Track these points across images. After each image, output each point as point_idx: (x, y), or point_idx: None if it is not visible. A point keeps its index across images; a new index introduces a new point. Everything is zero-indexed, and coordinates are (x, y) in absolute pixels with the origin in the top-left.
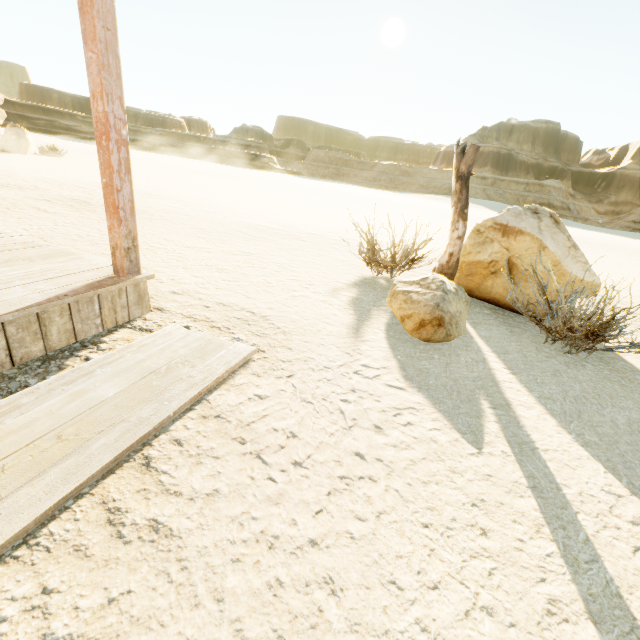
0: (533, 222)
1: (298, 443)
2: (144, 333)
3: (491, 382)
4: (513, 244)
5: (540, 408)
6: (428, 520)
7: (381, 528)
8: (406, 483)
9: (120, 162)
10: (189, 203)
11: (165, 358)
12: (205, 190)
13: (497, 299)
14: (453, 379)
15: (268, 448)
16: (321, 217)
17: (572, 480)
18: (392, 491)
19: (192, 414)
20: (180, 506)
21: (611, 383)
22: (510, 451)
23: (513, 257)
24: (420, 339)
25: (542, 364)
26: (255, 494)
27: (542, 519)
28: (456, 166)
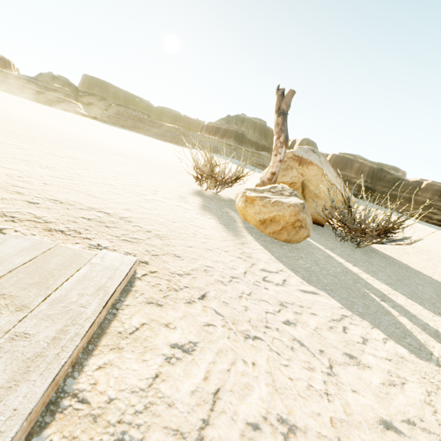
0: (316, 157)
1: None
2: None
3: (354, 275)
4: (306, 171)
5: (399, 294)
6: None
7: None
8: None
9: None
10: None
11: None
12: (10, 108)
13: None
14: (333, 276)
15: None
16: (134, 147)
17: None
18: None
19: None
20: None
21: (395, 267)
22: None
23: (306, 180)
24: (281, 240)
25: (356, 256)
26: None
27: None
28: (278, 105)
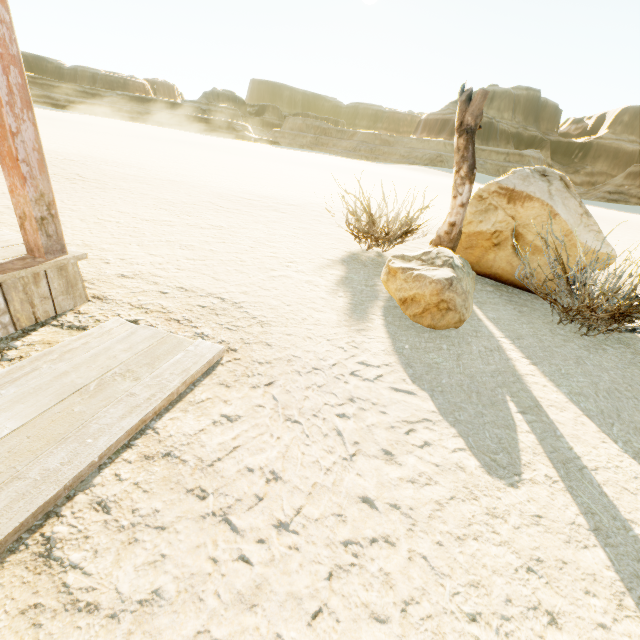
0: (543, 186)
1: (282, 489)
2: (74, 332)
3: (512, 377)
4: (520, 211)
5: (574, 408)
6: (474, 607)
7: (411, 633)
8: (435, 542)
9: (11, 90)
10: (152, 171)
11: (98, 368)
12: (172, 158)
13: (499, 274)
14: (469, 375)
15: (239, 502)
16: (301, 187)
17: (638, 512)
18: (418, 559)
19: (130, 454)
20: (93, 634)
21: (639, 370)
22: (555, 474)
23: (519, 226)
24: (424, 325)
25: (561, 350)
26: (218, 592)
27: (620, 583)
28: (460, 117)
